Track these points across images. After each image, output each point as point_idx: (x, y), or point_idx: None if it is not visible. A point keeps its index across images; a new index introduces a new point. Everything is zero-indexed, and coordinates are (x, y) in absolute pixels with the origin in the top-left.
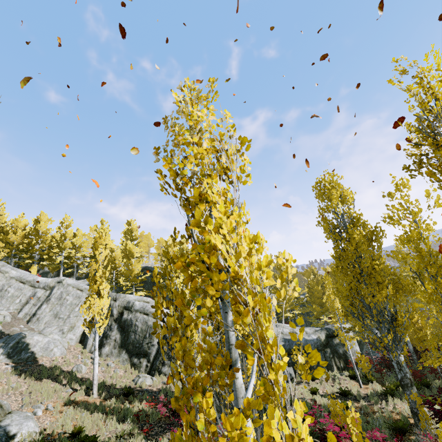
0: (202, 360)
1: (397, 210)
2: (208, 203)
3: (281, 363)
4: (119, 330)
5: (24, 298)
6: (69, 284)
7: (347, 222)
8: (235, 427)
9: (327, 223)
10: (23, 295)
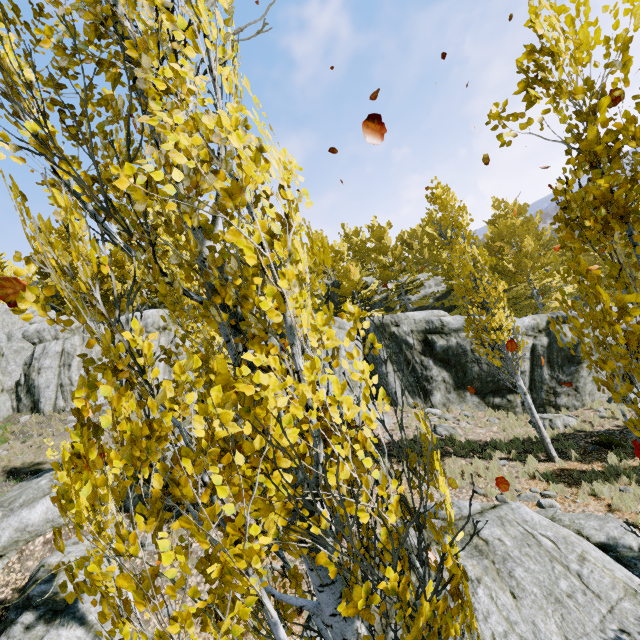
0: None
1: None
2: None
3: None
4: (440, 366)
5: None
6: None
7: None
8: None
9: None
10: None
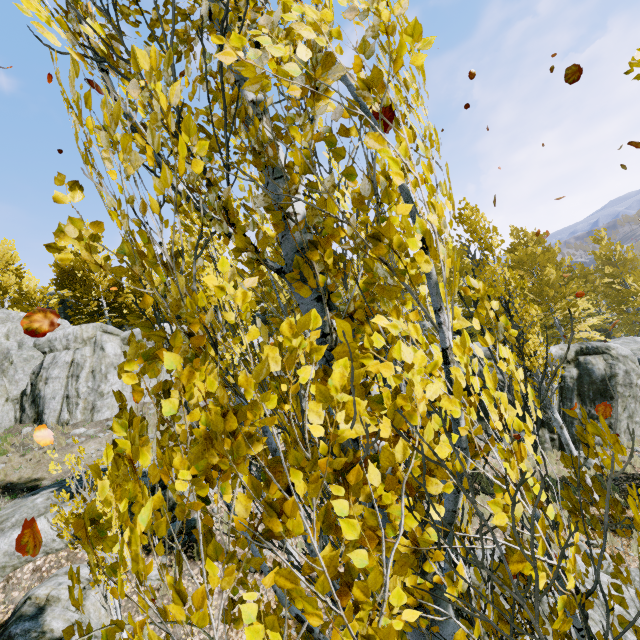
0: None
1: None
2: None
3: None
4: None
5: None
6: None
7: None
8: None
9: None
10: None
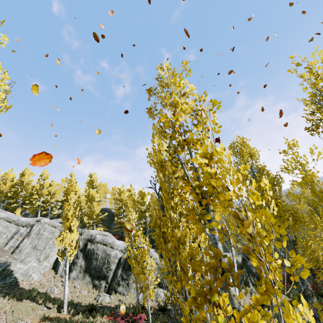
0: (209, 266)
1: (291, 163)
2: (188, 148)
3: (276, 266)
4: (84, 258)
5: (10, 234)
6: (45, 223)
7: (255, 171)
8: (252, 320)
9: (240, 173)
10: (9, 232)
